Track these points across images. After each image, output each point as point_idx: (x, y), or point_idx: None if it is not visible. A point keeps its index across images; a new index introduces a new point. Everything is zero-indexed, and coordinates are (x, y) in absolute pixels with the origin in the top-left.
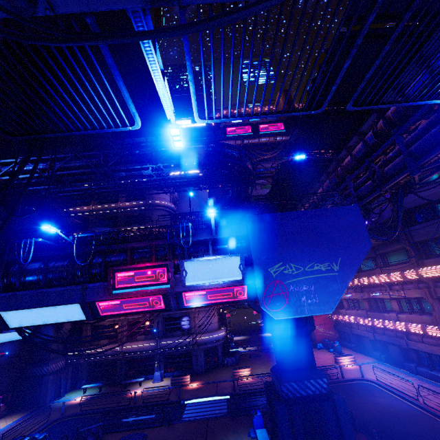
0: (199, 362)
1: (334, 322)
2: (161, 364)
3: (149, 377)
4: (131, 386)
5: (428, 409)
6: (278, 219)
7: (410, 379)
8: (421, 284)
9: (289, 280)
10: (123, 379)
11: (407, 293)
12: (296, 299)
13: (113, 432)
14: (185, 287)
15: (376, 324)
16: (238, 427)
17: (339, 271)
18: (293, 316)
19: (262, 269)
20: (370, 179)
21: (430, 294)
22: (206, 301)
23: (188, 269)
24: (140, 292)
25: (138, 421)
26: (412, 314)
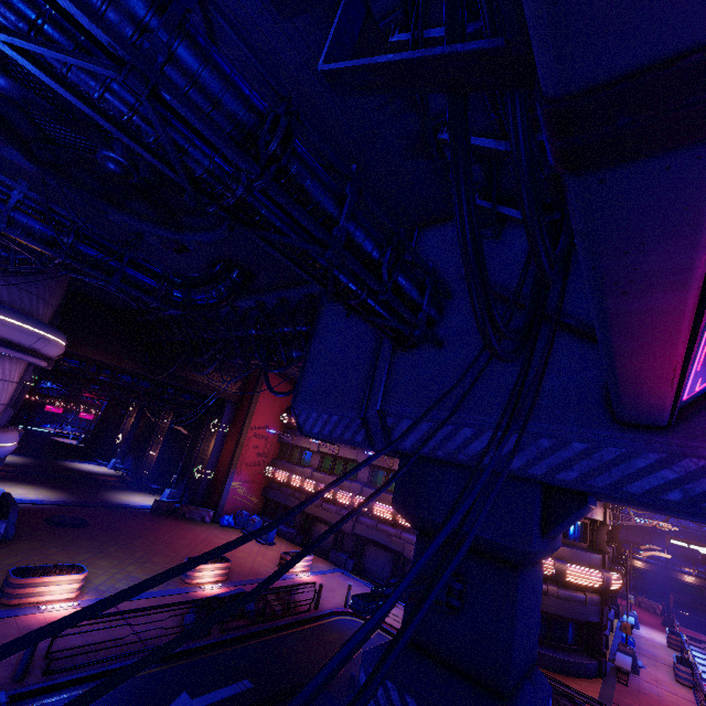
0: None
1: (268, 482)
2: None
3: None
4: None
5: None
6: None
7: None
8: None
9: None
10: None
11: None
12: None
13: None
14: None
15: (376, 511)
16: None
17: None
18: None
19: None
20: None
21: None
22: None
23: None
24: None
25: None
26: None
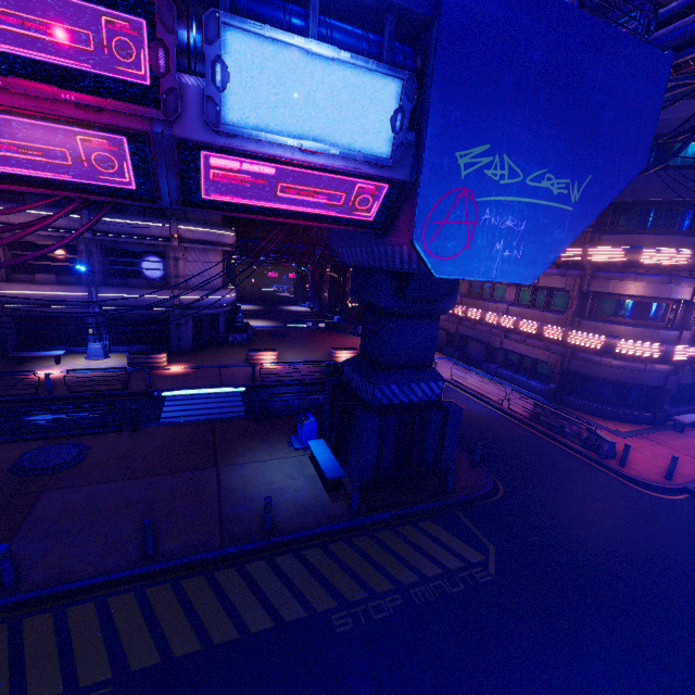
0: (184, 336)
1: None
2: (103, 331)
3: (77, 349)
4: (36, 363)
5: (513, 414)
6: (524, 7)
7: (488, 381)
8: (571, 271)
9: (488, 197)
10: (12, 349)
11: (543, 281)
12: (487, 243)
13: (1, 442)
14: (218, 129)
15: (470, 315)
16: (269, 433)
17: (578, 204)
18: (470, 277)
19: (444, 149)
20: (693, 12)
21: (579, 286)
22: (270, 201)
23: (233, 60)
24: (27, 89)
25: (63, 423)
26: (531, 309)
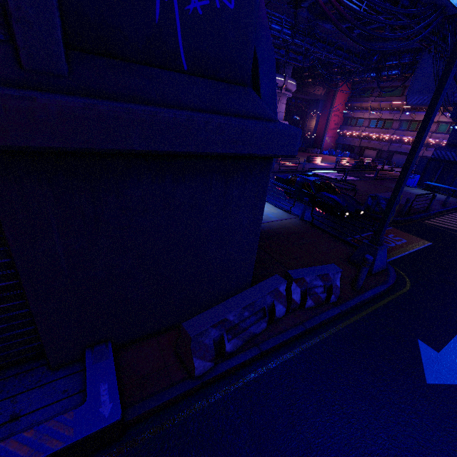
0: None
1: (338, 137)
2: None
3: None
4: None
5: None
6: None
7: None
8: None
9: None
10: None
11: None
12: None
13: None
14: None
15: (403, 140)
16: (390, 184)
17: None
18: None
19: None
20: None
21: None
22: None
23: None
24: None
25: None
26: (447, 134)
